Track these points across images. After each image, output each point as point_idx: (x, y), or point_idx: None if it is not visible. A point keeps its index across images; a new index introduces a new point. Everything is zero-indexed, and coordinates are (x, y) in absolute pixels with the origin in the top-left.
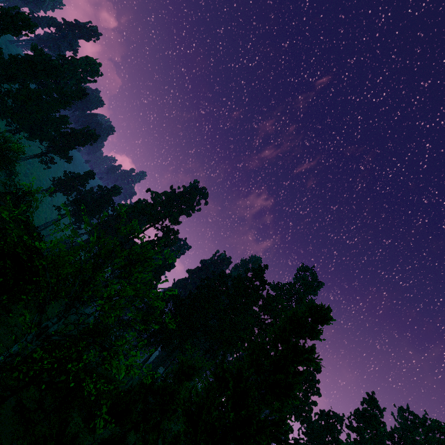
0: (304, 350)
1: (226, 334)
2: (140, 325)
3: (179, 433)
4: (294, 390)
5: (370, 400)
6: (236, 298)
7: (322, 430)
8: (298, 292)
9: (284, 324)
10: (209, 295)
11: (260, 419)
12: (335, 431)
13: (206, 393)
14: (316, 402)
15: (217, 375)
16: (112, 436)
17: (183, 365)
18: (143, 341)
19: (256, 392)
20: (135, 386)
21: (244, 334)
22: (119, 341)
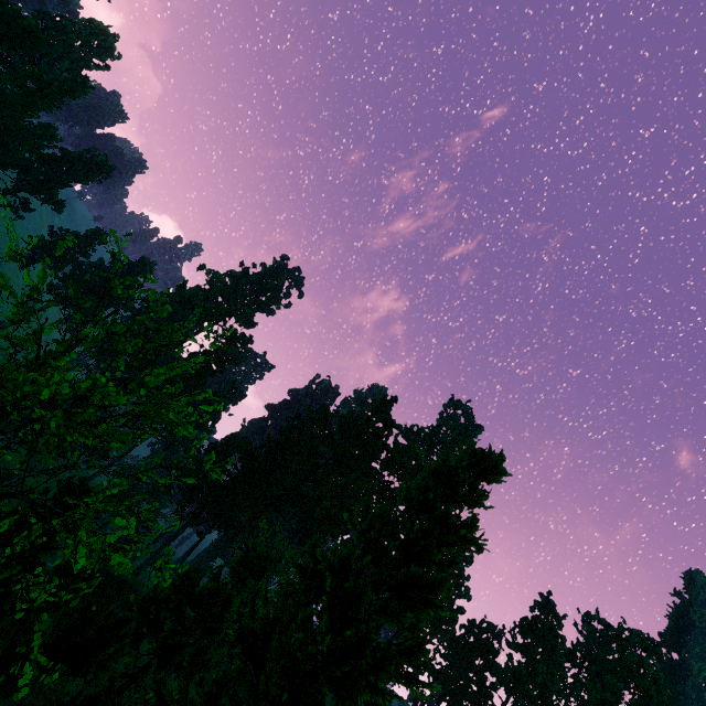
0: (459, 524)
1: (326, 505)
2: (156, 478)
3: (224, 676)
4: (440, 592)
5: (544, 603)
6: (345, 448)
7: (470, 649)
8: (444, 440)
9: (427, 480)
10: (301, 443)
11: (378, 644)
12: (490, 651)
13: (283, 601)
14: (464, 609)
15: (304, 568)
16: (113, 678)
17: (248, 553)
18: (187, 516)
19: (373, 597)
20: (163, 590)
21: (355, 505)
22: (88, 499)
